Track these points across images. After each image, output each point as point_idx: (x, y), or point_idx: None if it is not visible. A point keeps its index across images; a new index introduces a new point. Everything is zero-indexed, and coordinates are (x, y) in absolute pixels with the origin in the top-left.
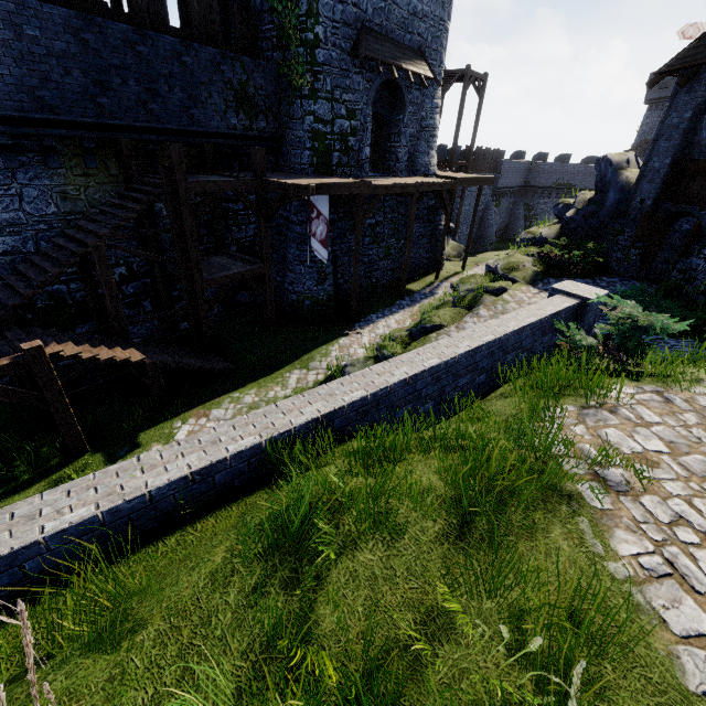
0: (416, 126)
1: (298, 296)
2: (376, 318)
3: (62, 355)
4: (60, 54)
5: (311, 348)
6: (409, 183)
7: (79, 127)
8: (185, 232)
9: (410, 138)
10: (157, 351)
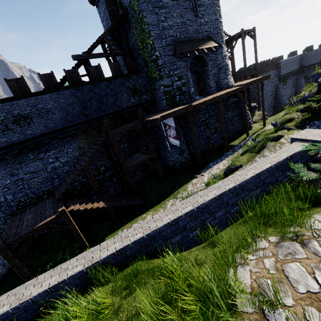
0: (216, 69)
1: (173, 162)
2: (212, 165)
3: (74, 210)
4: (71, 104)
5: (179, 187)
6: (214, 97)
7: (80, 124)
8: (116, 150)
9: (214, 75)
10: (111, 200)
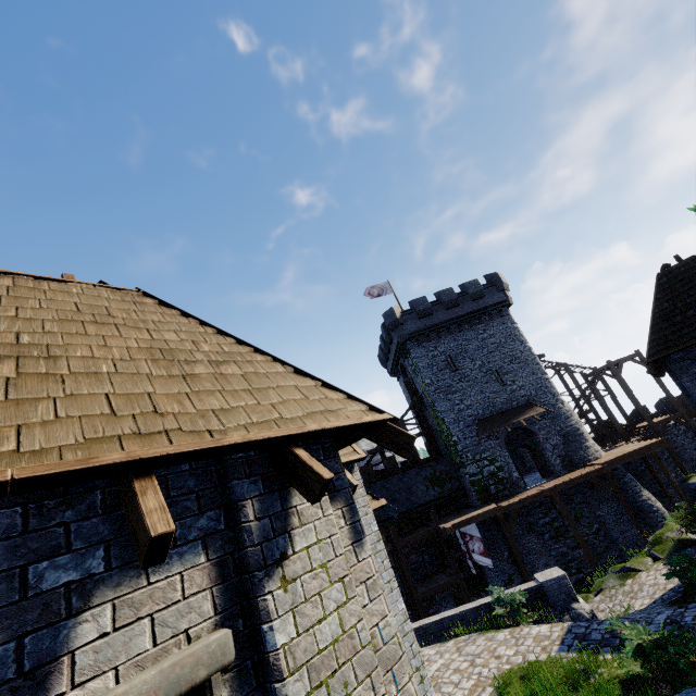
0: (556, 437)
1: None
2: None
3: None
4: None
5: None
6: (541, 490)
7: None
8: (403, 567)
9: (555, 447)
10: None
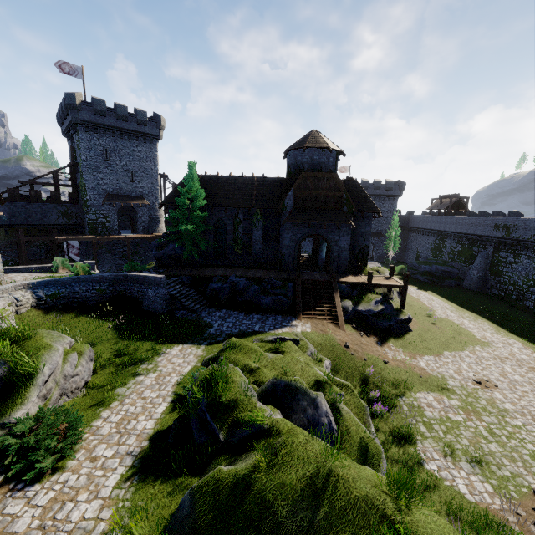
0: (147, 218)
1: None
2: None
3: None
4: (2, 211)
5: None
6: (122, 237)
7: (4, 225)
8: (23, 250)
9: (144, 222)
10: None
